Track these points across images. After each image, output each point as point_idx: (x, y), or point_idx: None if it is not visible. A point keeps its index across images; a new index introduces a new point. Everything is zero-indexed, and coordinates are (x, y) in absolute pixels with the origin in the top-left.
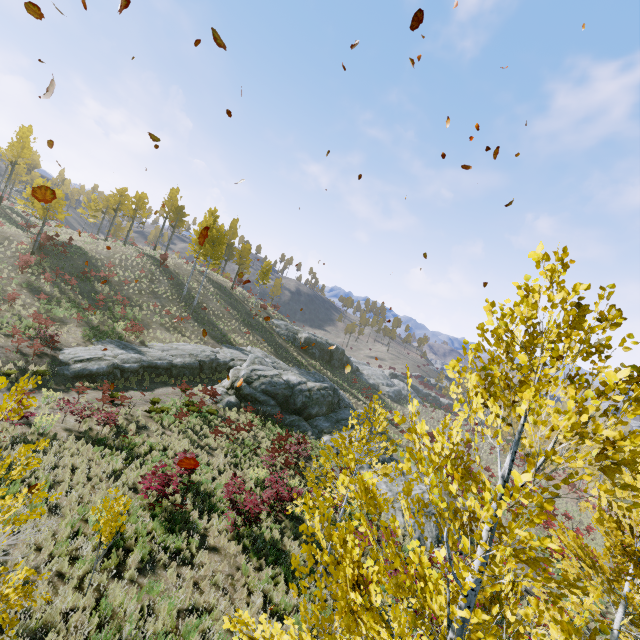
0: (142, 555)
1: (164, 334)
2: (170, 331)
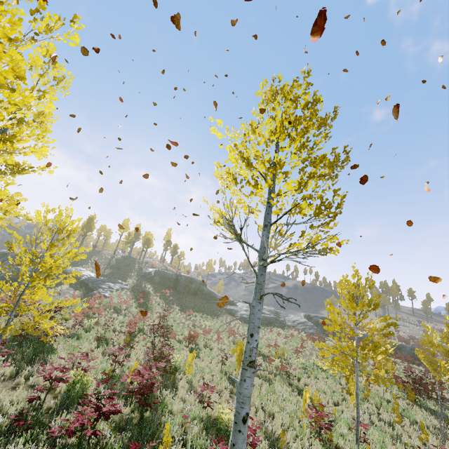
0: None
1: None
2: None
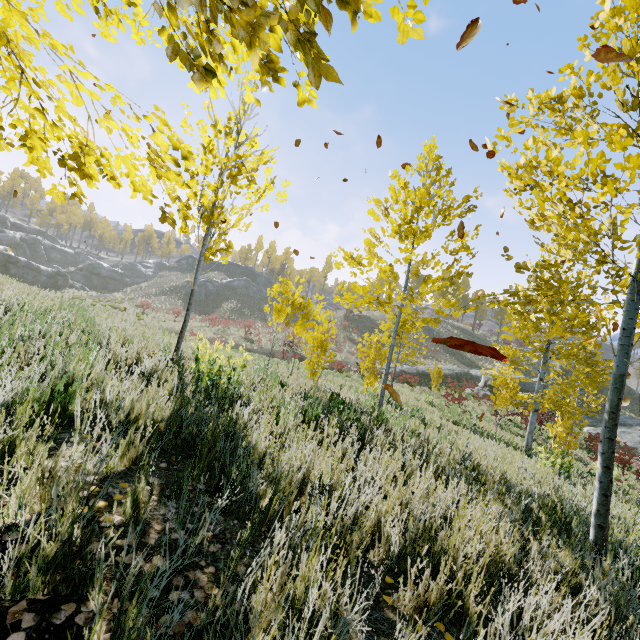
0: (449, 413)
1: (426, 360)
2: (430, 359)
